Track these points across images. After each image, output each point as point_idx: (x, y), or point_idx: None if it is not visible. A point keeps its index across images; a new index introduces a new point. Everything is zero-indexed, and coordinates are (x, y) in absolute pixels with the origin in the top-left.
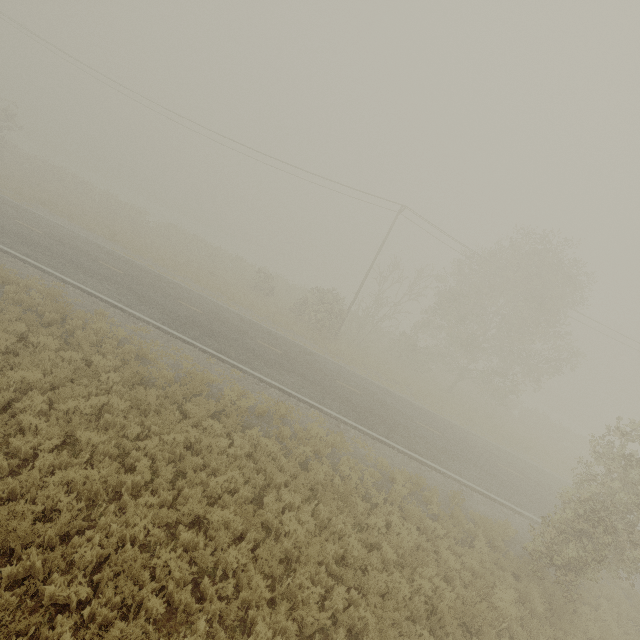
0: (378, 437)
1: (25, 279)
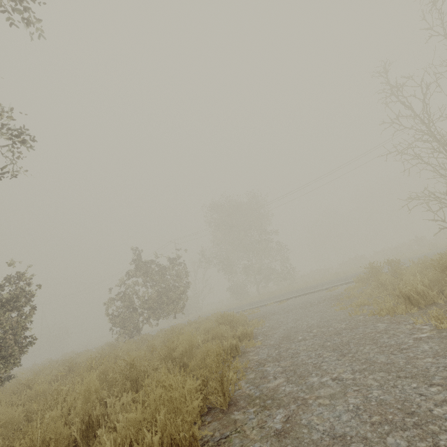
0: None
1: None
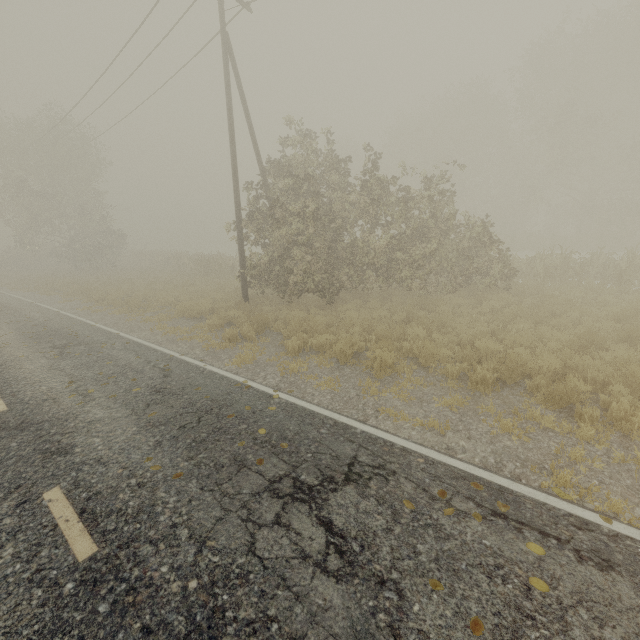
0: None
1: None
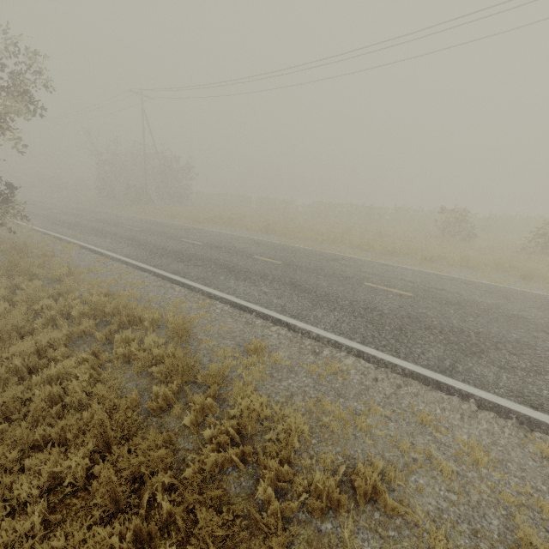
0: None
1: (150, 312)
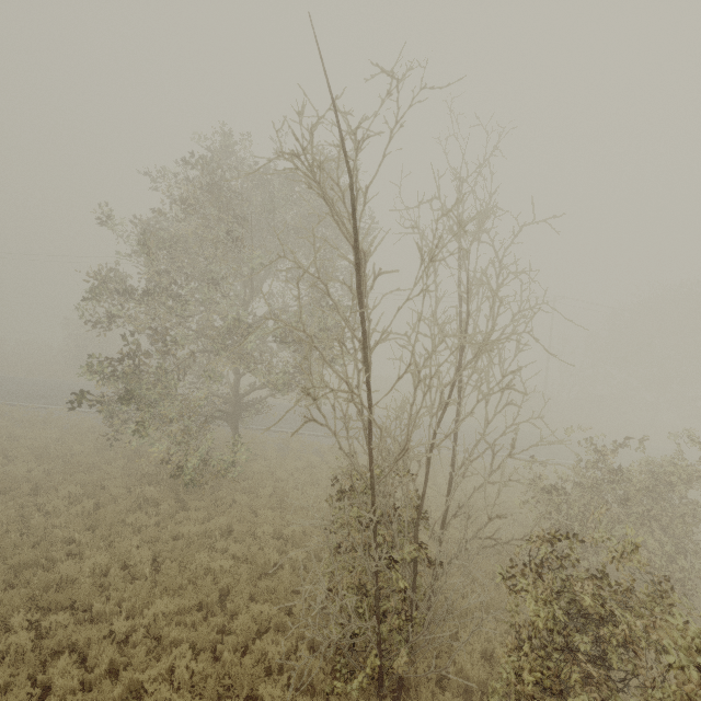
0: None
1: None
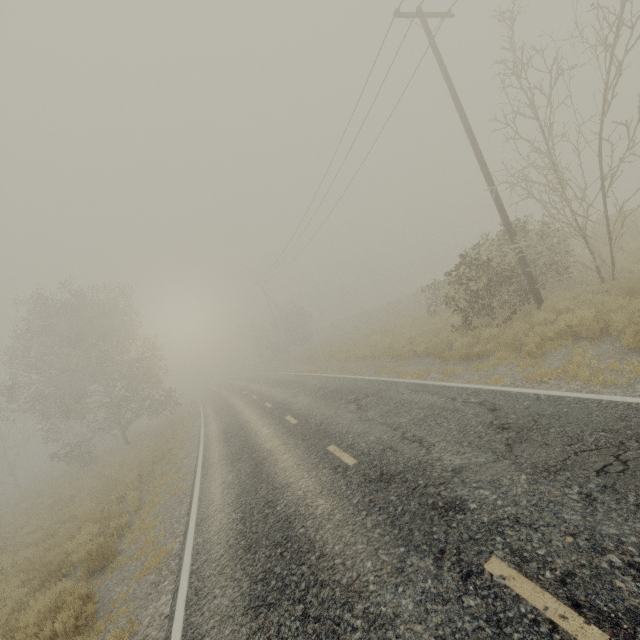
0: (172, 634)
1: (162, 447)
